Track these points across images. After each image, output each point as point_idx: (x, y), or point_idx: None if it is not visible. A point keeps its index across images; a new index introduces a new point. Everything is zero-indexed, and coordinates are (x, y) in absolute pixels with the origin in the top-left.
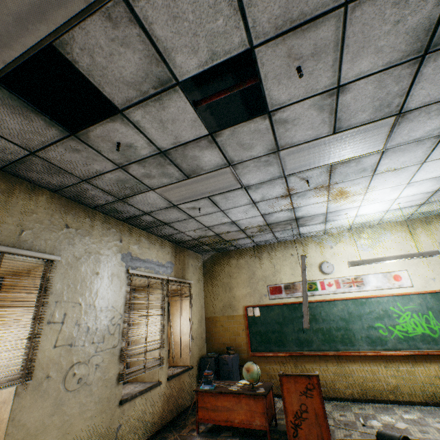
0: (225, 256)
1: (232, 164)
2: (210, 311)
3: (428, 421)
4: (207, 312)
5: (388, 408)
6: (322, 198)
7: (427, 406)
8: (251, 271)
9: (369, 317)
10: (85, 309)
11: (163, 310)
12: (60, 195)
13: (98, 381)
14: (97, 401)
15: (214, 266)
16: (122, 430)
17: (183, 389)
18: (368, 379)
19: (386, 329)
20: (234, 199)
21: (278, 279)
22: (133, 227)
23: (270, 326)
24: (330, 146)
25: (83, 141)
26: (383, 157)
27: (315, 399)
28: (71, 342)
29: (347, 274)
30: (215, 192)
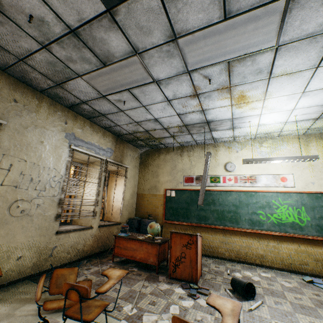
0: (157, 152)
1: (138, 52)
2: (140, 190)
3: (277, 279)
4: (139, 190)
5: (253, 268)
6: (226, 101)
7: (282, 271)
8: (174, 165)
9: (254, 206)
10: (30, 165)
11: (100, 181)
12: (9, 75)
13: (39, 215)
14: (37, 227)
15: (148, 158)
16: (57, 249)
17: (112, 235)
18: (243, 248)
19: (265, 216)
20: (150, 95)
21: (192, 172)
22: (78, 115)
23: (180, 204)
24: (224, 36)
25: (0, 10)
26: (278, 57)
27: (192, 250)
28: (16, 184)
29: (245, 173)
30: (132, 84)
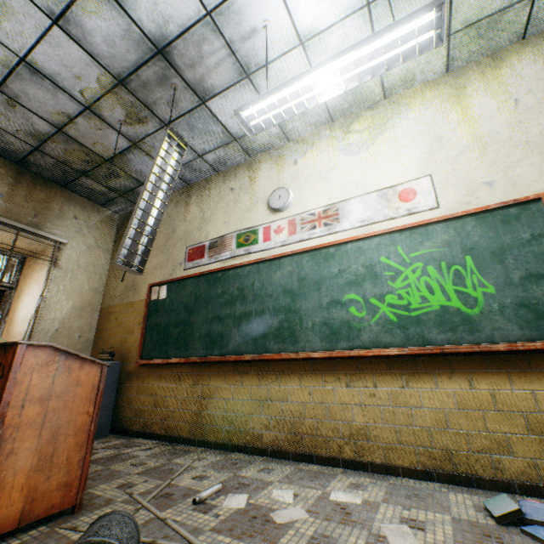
0: None
1: None
2: (108, 298)
3: (377, 515)
4: (105, 300)
5: (327, 474)
6: None
7: (423, 481)
8: (171, 228)
9: (336, 284)
10: None
11: None
12: None
13: None
14: None
15: None
16: None
17: None
18: (311, 412)
19: (364, 305)
20: None
21: (204, 234)
22: None
23: (175, 315)
24: None
25: None
26: None
27: None
28: None
29: (312, 206)
30: None
